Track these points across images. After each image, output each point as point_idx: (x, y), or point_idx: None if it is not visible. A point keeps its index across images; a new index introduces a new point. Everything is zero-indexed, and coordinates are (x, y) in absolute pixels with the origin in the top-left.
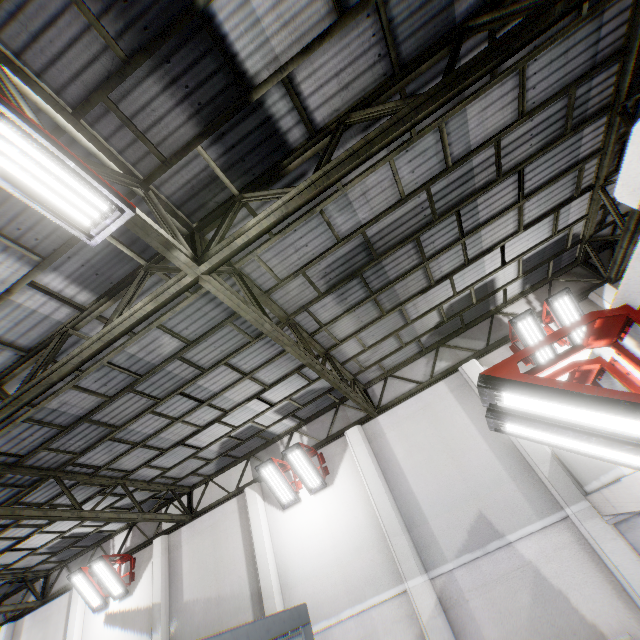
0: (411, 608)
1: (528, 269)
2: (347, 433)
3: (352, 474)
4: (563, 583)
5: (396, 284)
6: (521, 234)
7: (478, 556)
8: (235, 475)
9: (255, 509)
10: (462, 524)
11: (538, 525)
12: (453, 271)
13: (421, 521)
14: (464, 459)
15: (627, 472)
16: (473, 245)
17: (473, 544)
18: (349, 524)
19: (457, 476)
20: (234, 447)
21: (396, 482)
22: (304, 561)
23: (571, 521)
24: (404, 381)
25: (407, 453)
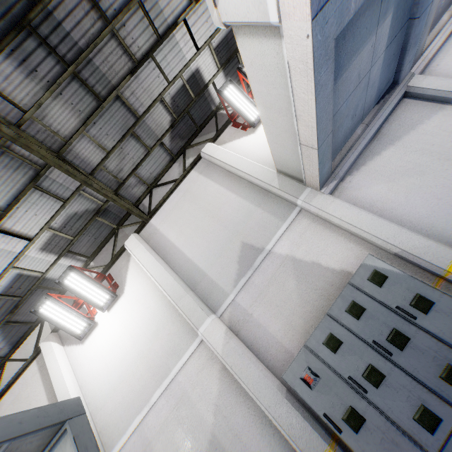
0: (210, 352)
1: (223, 62)
2: (125, 244)
3: (138, 275)
4: (313, 255)
5: (93, 57)
6: (197, 11)
7: (250, 275)
8: (33, 341)
9: (52, 357)
10: (232, 259)
11: (284, 226)
12: (151, 48)
13: (201, 277)
14: (221, 213)
15: (275, 4)
16: (155, 14)
17: (244, 269)
18: (143, 317)
19: (219, 227)
20: (14, 309)
21: (175, 259)
22: (109, 375)
23: (304, 210)
24: (165, 185)
25: (178, 233)
